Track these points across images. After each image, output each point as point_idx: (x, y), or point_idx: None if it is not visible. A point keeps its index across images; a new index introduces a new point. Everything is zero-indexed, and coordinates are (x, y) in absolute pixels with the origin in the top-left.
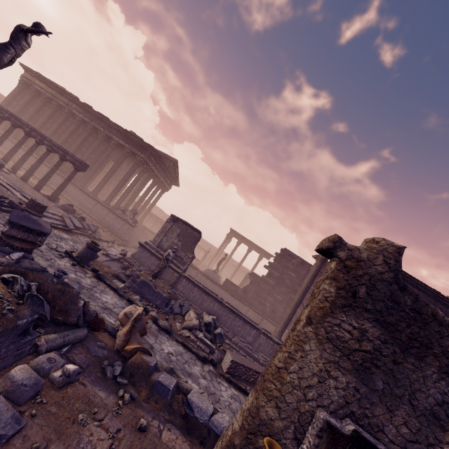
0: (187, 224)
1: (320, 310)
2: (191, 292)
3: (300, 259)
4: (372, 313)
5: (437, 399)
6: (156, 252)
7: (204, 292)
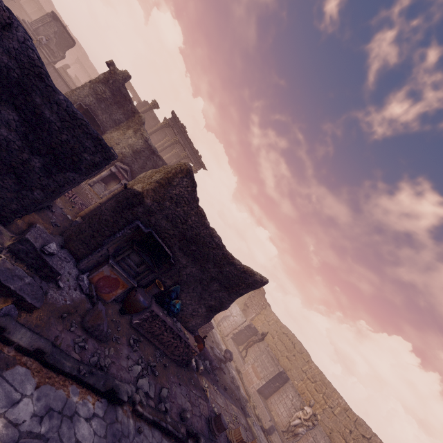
0: (65, 28)
1: (95, 81)
2: (55, 79)
3: (154, 115)
4: (111, 89)
5: (118, 118)
6: (32, 34)
7: (66, 85)
